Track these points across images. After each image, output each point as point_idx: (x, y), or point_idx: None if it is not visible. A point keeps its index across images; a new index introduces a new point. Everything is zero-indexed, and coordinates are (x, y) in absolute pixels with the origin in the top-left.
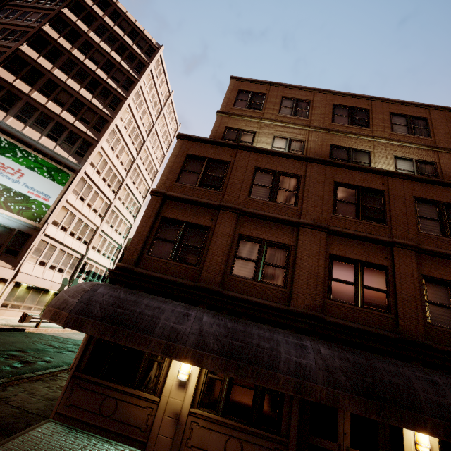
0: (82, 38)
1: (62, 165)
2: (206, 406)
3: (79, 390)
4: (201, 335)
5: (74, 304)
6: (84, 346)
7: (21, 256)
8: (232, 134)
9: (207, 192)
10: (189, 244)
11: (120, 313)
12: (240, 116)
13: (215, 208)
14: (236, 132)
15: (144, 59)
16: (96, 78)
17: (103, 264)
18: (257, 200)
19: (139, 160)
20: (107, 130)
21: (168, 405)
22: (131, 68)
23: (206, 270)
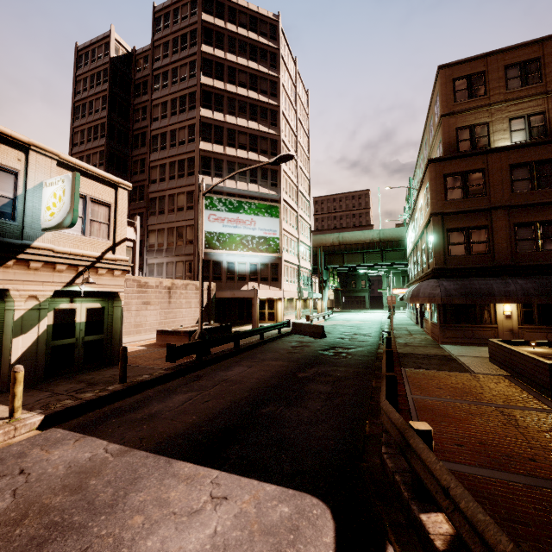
0: (225, 67)
1: (269, 201)
2: (527, 324)
3: (447, 331)
4: (524, 290)
5: (439, 293)
6: (438, 312)
7: (280, 280)
8: (465, 133)
9: (475, 201)
10: (476, 242)
11: (468, 291)
12: (467, 111)
13: (488, 211)
14: (468, 130)
15: (273, 47)
16: (252, 102)
17: (307, 268)
18: (520, 193)
19: (298, 160)
20: (280, 150)
21: (504, 327)
22: (268, 67)
23: (497, 254)
